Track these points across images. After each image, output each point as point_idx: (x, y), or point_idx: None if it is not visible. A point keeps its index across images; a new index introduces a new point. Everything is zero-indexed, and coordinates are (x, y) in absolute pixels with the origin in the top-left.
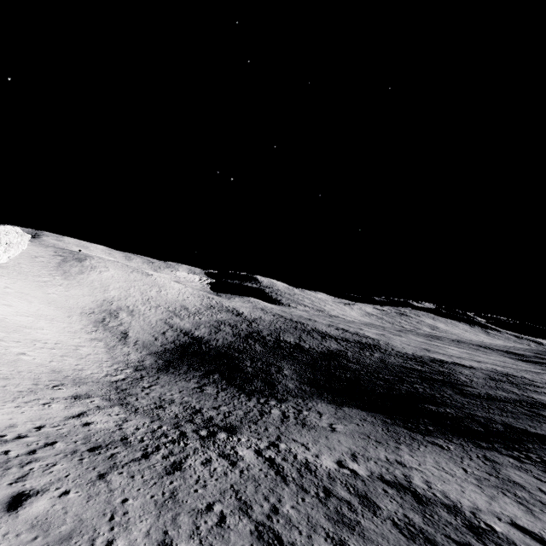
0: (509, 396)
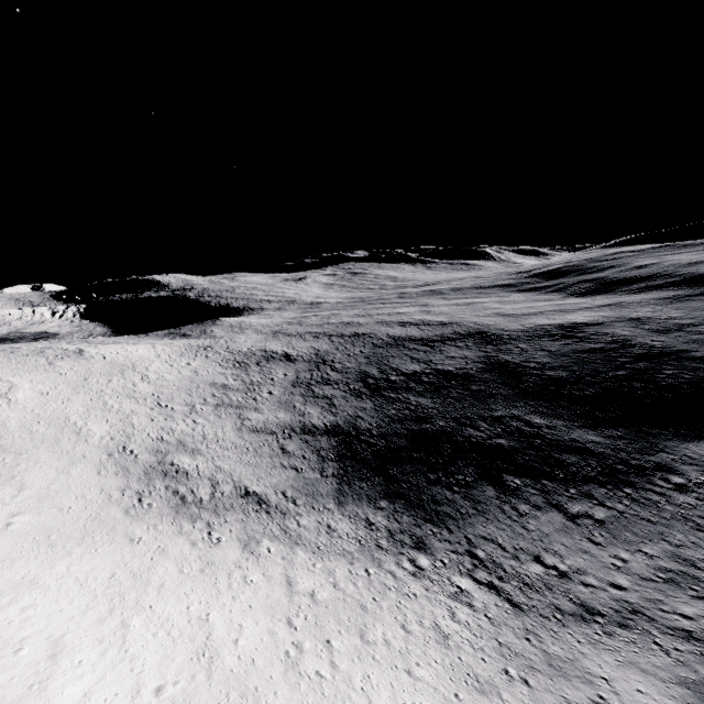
0: None
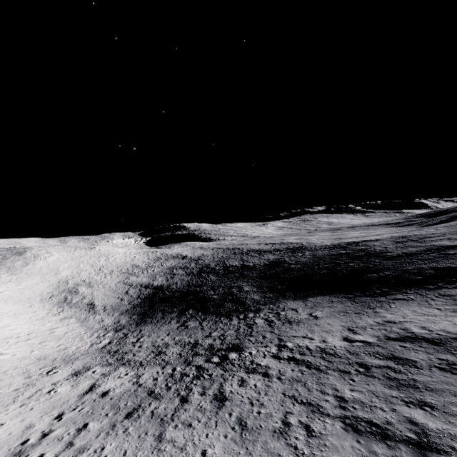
0: (419, 249)
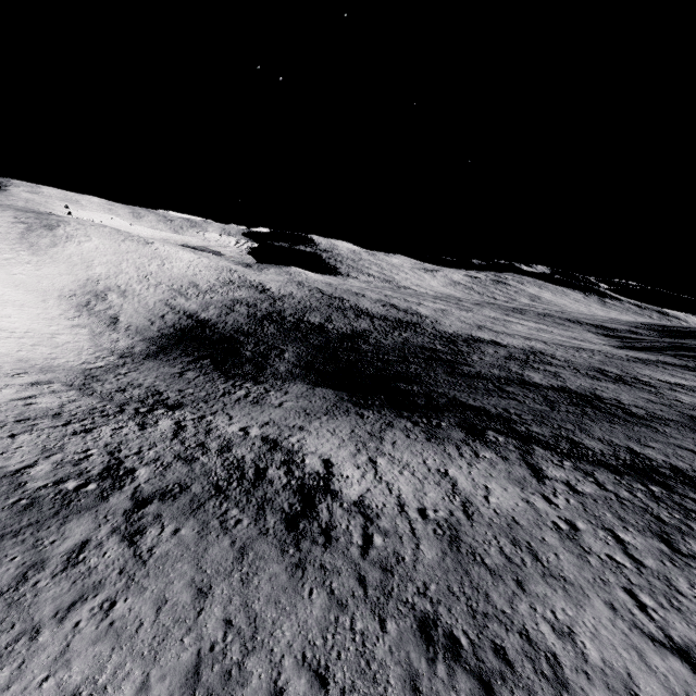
0: (499, 374)
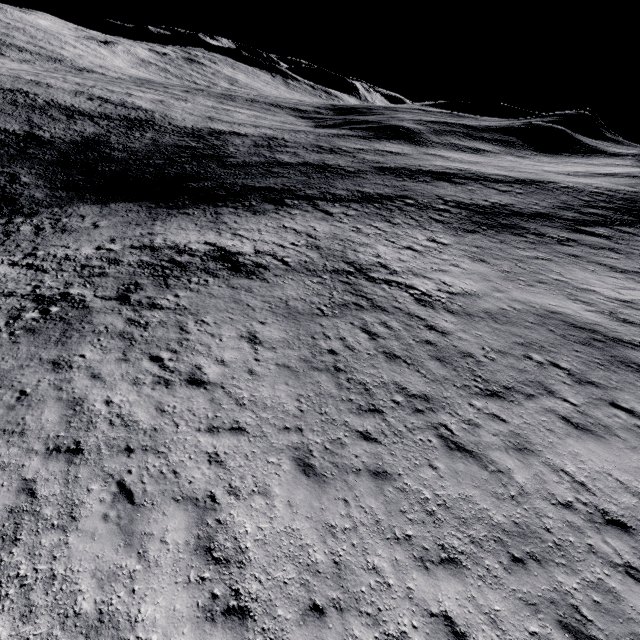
0: (260, 160)
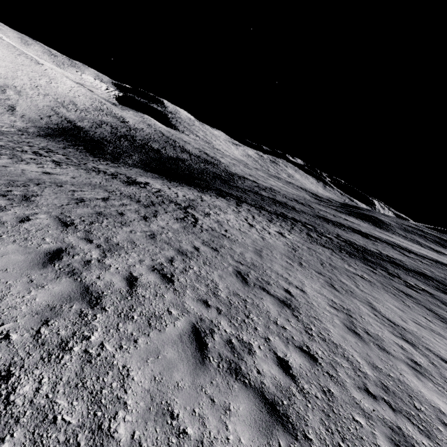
0: (247, 188)
